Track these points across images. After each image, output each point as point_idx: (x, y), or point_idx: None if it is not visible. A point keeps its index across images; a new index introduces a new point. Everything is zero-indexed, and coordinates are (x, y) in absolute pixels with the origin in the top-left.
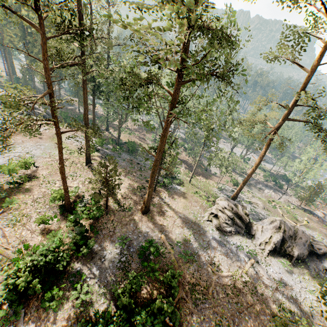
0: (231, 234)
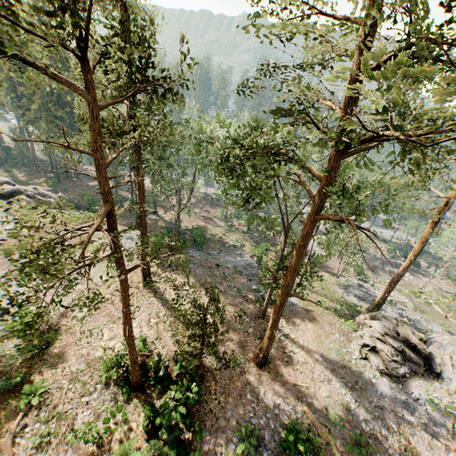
0: (406, 379)
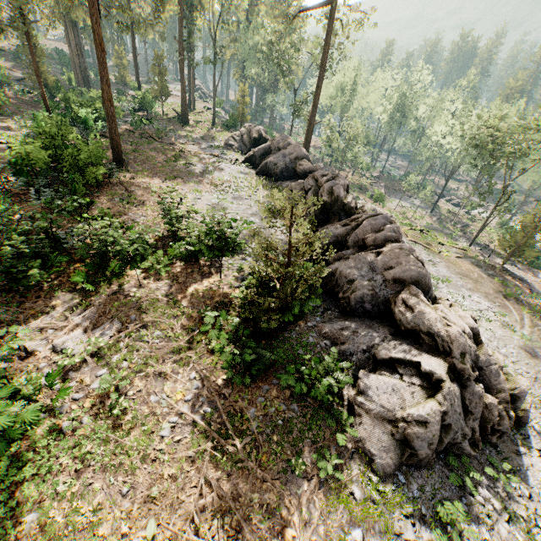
0: (231, 149)
